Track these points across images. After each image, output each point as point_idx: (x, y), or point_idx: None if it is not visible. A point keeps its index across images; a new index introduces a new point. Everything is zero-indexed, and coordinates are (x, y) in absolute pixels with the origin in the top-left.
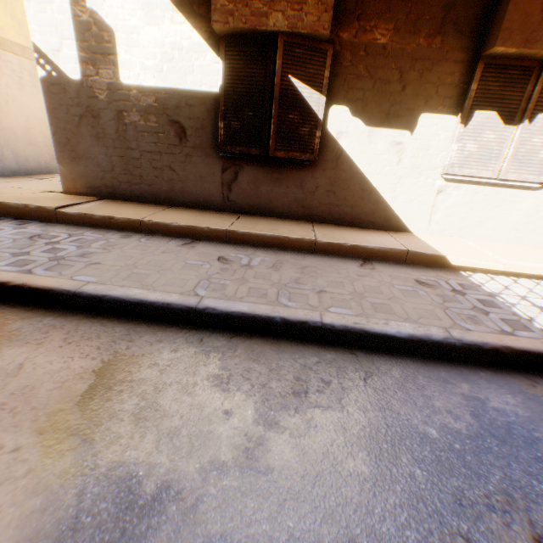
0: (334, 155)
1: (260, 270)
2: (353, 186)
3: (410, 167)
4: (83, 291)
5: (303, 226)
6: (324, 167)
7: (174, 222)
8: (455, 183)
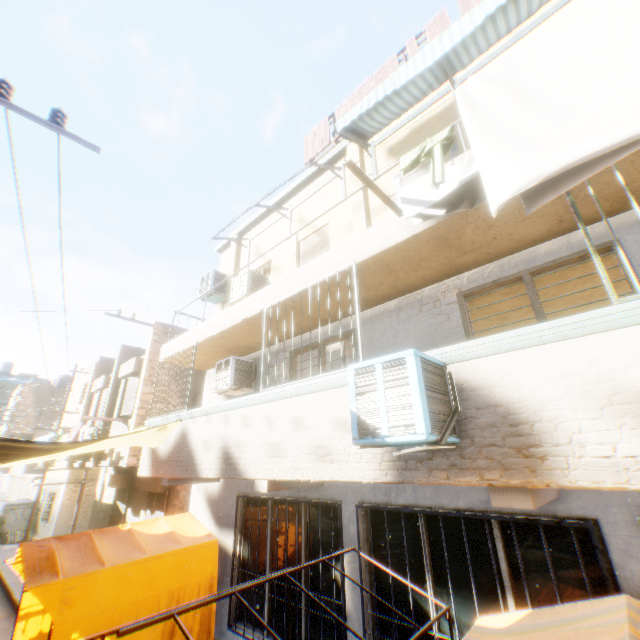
0: None
1: None
2: None
3: None
4: (6, 577)
5: None
6: None
7: None
8: None
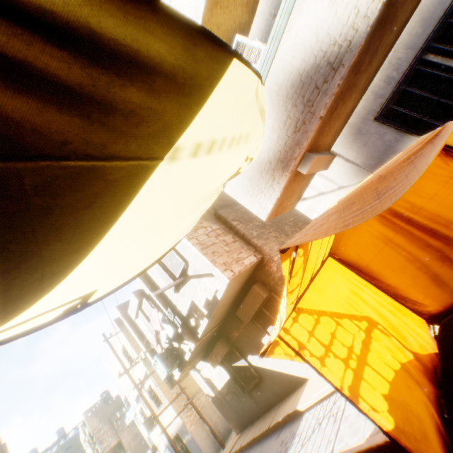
0: (262, 370)
1: None
2: (276, 376)
3: None
4: None
5: (275, 411)
6: (264, 376)
7: (245, 442)
8: None
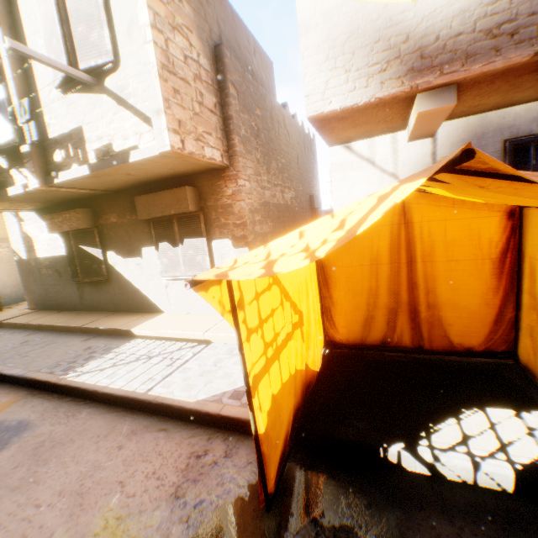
0: (116, 275)
1: (29, 346)
2: (129, 289)
3: (148, 275)
4: None
5: (100, 317)
6: (115, 281)
7: (36, 323)
8: (172, 281)
